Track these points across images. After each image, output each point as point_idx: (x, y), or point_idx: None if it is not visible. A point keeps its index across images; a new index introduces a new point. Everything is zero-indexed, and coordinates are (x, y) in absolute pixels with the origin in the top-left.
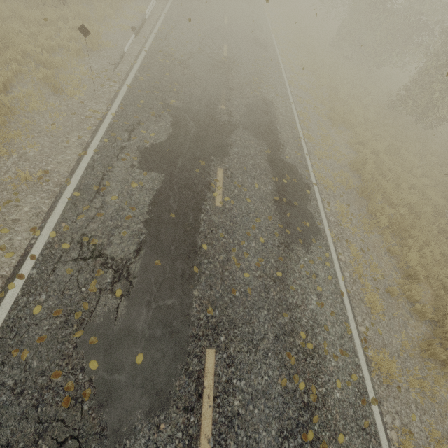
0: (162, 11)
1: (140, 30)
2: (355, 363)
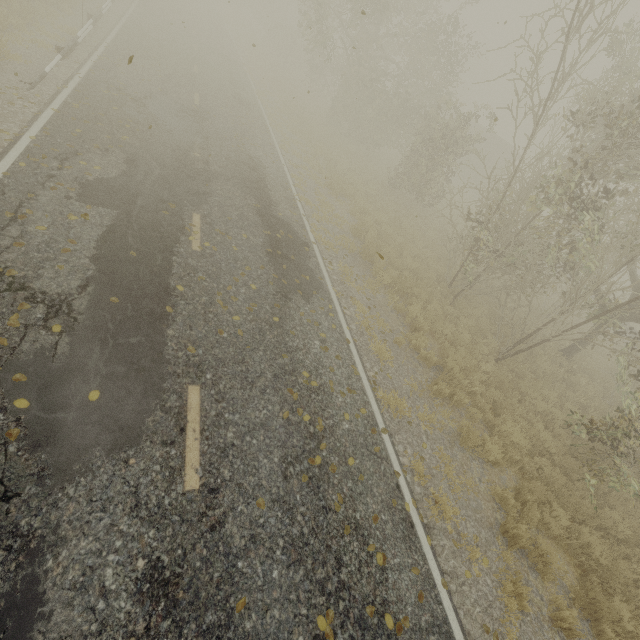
0: (102, 40)
1: (69, 53)
2: (364, 400)
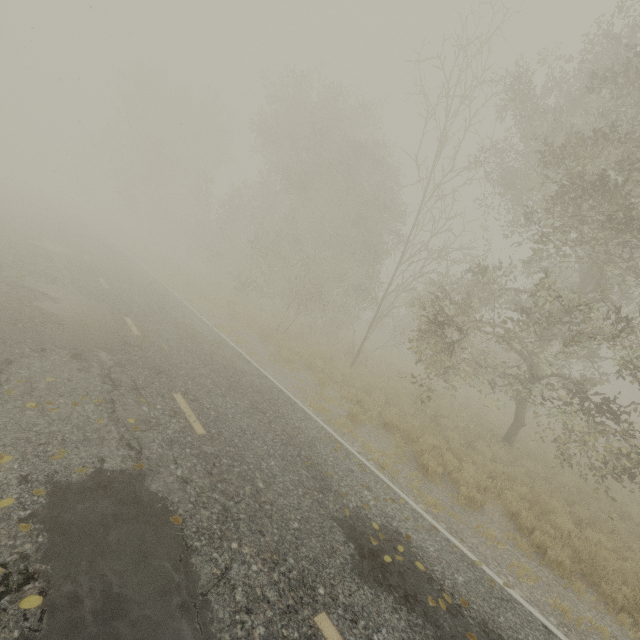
0: None
1: None
2: (150, 274)
